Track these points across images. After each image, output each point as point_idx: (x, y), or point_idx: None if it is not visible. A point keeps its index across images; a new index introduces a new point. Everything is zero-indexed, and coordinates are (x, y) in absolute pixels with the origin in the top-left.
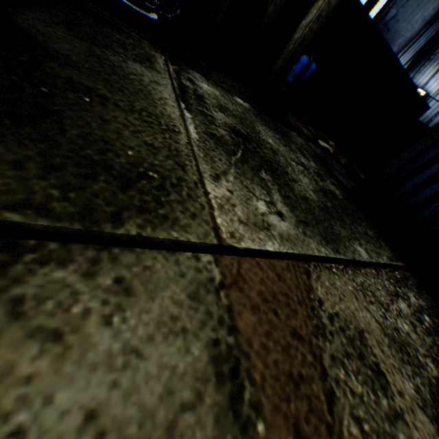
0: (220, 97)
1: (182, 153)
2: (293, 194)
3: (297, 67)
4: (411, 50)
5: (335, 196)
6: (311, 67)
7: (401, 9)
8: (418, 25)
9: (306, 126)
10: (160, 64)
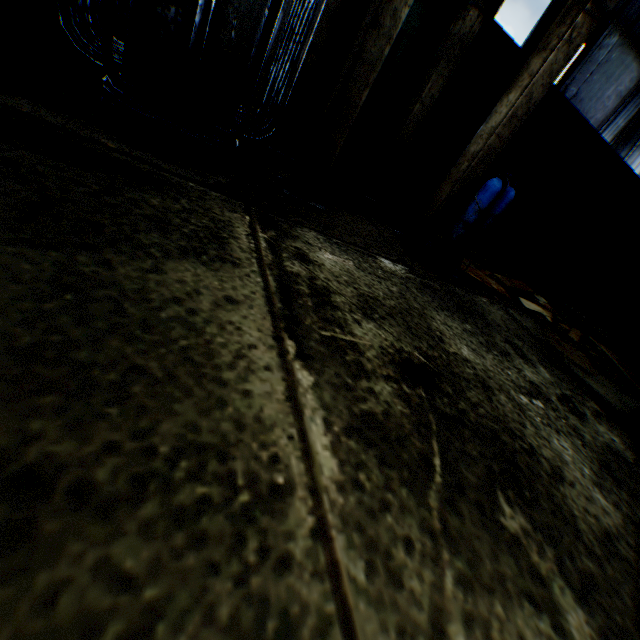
0: (356, 271)
1: (303, 635)
2: (584, 549)
3: (482, 197)
4: (606, 134)
5: (624, 461)
6: (507, 195)
7: (584, 85)
8: (611, 102)
9: (487, 269)
10: (240, 238)
